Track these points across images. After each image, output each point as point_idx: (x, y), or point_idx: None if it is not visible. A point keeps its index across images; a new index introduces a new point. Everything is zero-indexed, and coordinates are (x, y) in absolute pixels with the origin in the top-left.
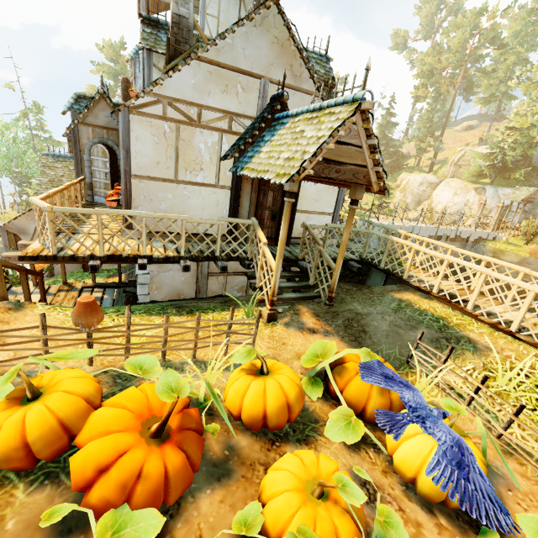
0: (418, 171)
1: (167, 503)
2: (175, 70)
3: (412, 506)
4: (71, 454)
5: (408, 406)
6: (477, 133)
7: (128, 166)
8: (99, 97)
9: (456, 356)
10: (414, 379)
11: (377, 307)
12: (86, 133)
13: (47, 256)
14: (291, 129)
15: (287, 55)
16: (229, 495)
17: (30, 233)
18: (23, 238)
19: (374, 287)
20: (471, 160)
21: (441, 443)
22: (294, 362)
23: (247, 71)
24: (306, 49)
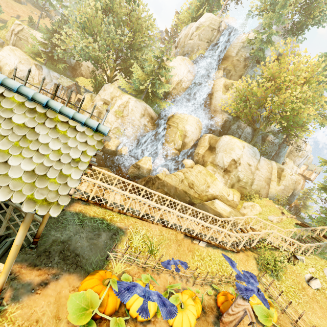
0: None
1: None
2: None
3: None
4: None
5: (143, 296)
6: (26, 10)
7: None
8: None
9: (120, 241)
10: (112, 265)
11: (69, 228)
12: None
13: None
14: None
15: None
16: None
17: None
18: None
19: None
20: (29, 38)
21: (157, 301)
22: (61, 326)
23: None
24: None
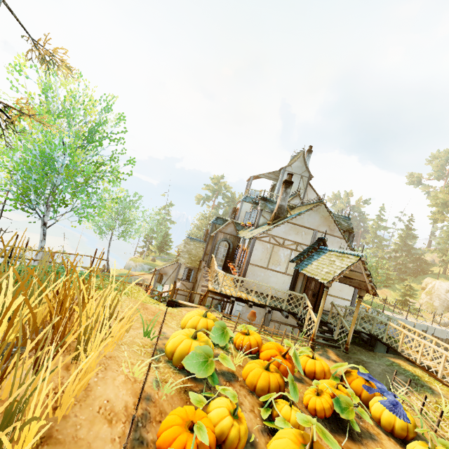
0: (444, 279)
1: (286, 378)
2: (277, 226)
3: (378, 429)
4: (254, 356)
5: (378, 387)
6: None
7: (249, 259)
8: (231, 222)
9: (420, 393)
10: None
11: (376, 361)
12: (220, 235)
13: (217, 292)
14: (328, 257)
15: (327, 221)
16: (304, 386)
17: (168, 275)
18: (164, 277)
19: (378, 352)
20: None
21: (389, 399)
22: None
23: (308, 227)
24: (337, 213)
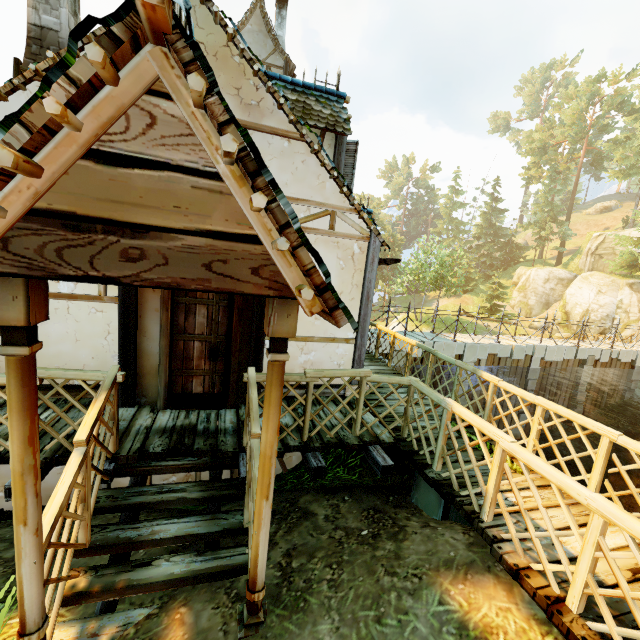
0: (541, 265)
1: None
2: None
3: None
4: None
5: None
6: (619, 215)
7: None
8: None
9: None
10: None
11: None
12: None
13: None
14: None
15: (226, 71)
16: None
17: None
18: None
19: (412, 530)
20: (615, 247)
21: None
22: None
23: None
24: (302, 84)
